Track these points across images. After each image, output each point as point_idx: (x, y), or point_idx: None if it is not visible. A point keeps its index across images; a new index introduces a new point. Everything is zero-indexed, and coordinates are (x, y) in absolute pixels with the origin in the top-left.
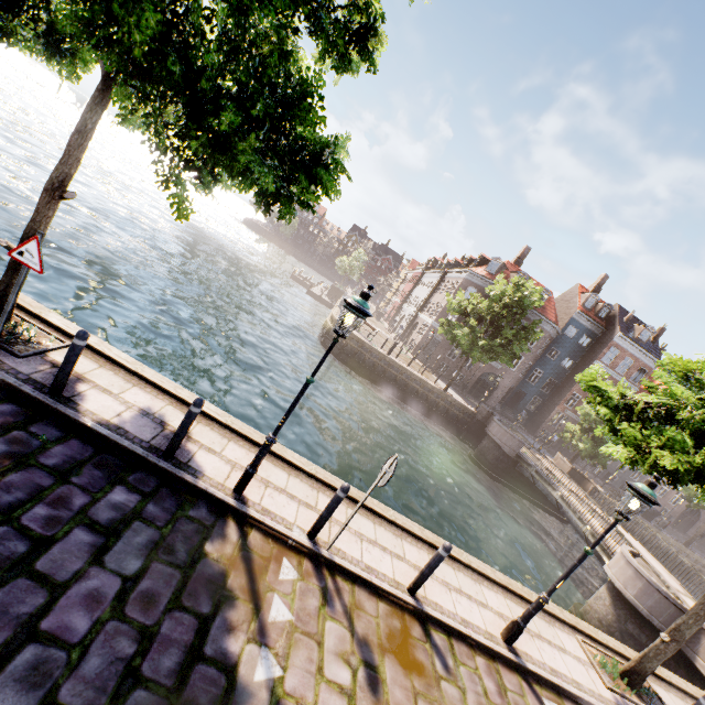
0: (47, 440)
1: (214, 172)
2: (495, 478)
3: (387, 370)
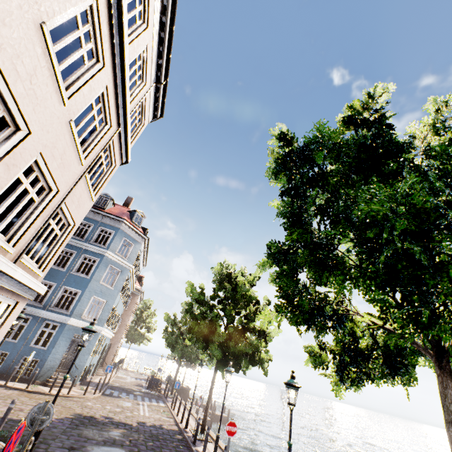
0: (182, 448)
1: (239, 365)
2: None
3: None
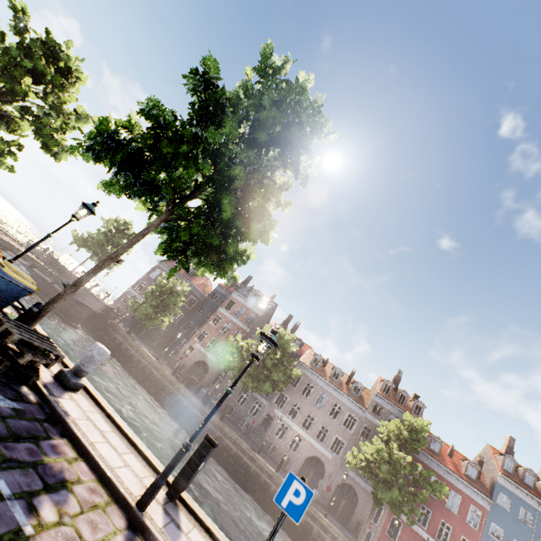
0: None
1: None
2: None
3: None
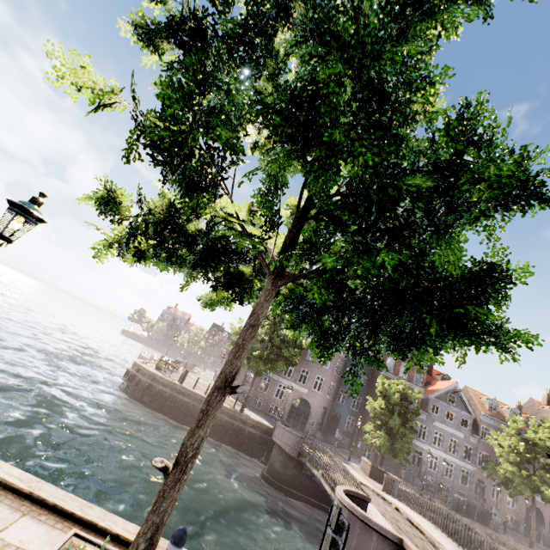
0: None
1: None
2: (285, 490)
3: (178, 398)
